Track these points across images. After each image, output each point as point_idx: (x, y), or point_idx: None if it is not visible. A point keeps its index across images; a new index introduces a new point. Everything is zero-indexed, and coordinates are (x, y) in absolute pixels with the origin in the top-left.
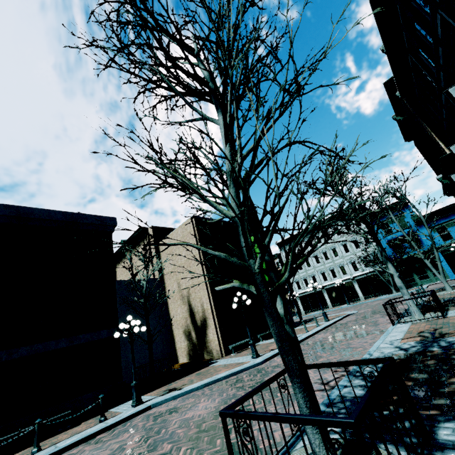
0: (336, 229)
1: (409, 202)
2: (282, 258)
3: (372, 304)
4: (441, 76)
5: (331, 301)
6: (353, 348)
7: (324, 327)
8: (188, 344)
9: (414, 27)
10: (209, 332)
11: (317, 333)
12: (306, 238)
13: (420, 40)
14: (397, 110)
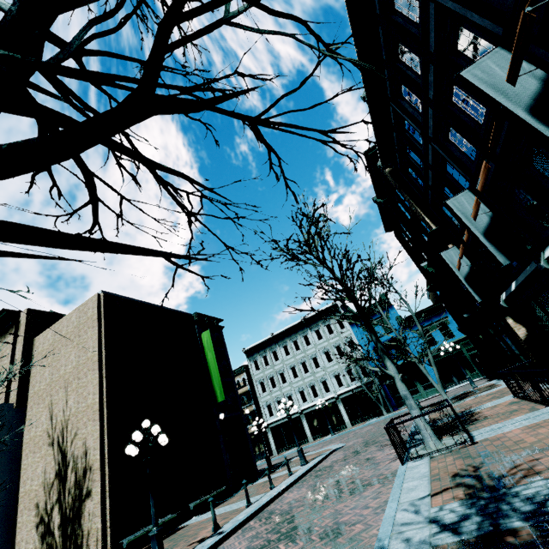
0: (317, 332)
1: (396, 292)
2: (251, 371)
3: (362, 432)
4: (430, 118)
5: (312, 431)
6: (346, 524)
7: (299, 476)
8: (40, 545)
9: (398, 59)
10: (88, 512)
11: (288, 488)
12: (281, 344)
13: (405, 75)
14: (378, 190)
